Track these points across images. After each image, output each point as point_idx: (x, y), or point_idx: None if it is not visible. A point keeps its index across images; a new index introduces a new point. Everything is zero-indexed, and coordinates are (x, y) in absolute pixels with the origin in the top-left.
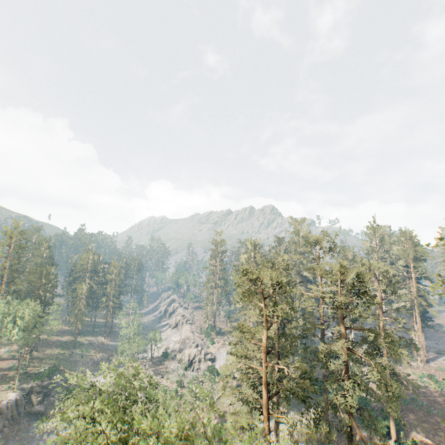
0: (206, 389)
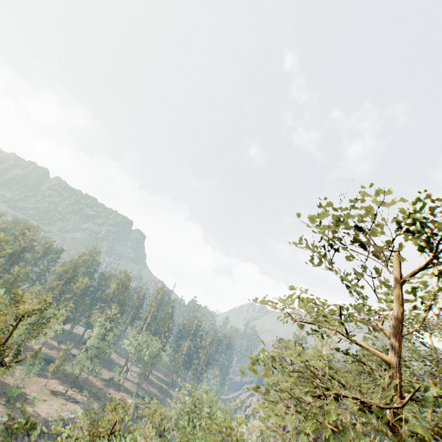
0: None
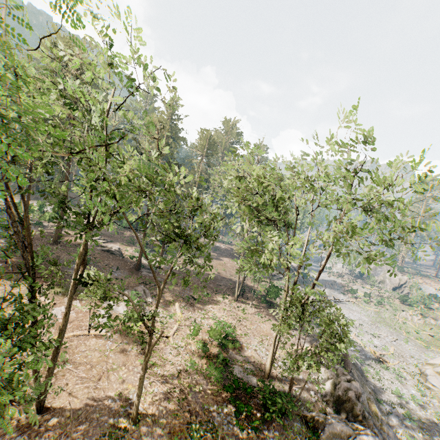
0: (437, 310)
